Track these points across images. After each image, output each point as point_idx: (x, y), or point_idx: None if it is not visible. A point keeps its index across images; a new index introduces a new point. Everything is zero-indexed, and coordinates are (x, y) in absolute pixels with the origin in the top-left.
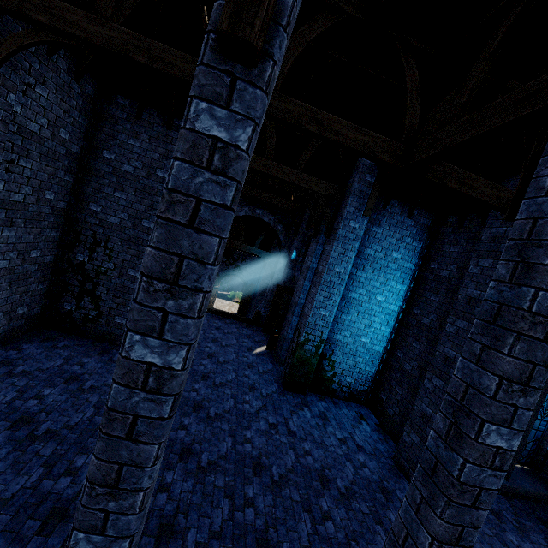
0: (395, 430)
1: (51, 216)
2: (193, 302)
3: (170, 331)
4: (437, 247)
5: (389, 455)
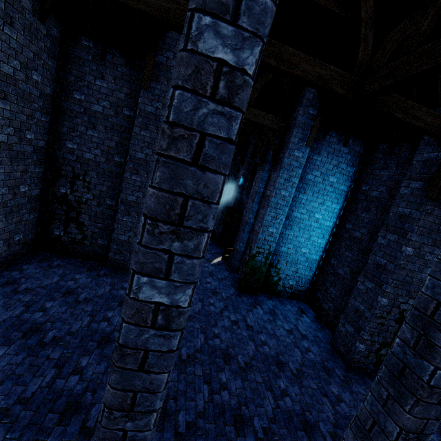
0: (330, 321)
1: (34, 154)
2: (199, 242)
3: (177, 272)
4: (369, 171)
5: (326, 340)
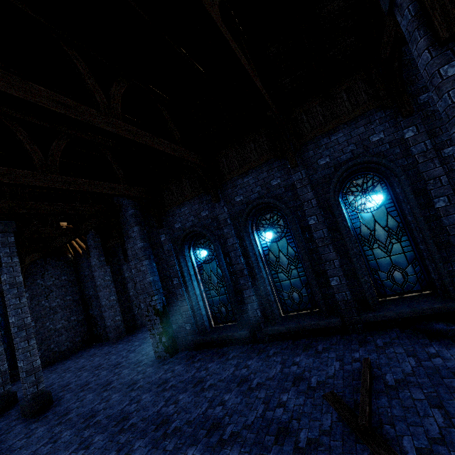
0: None
1: (74, 303)
2: None
3: None
4: None
5: None
